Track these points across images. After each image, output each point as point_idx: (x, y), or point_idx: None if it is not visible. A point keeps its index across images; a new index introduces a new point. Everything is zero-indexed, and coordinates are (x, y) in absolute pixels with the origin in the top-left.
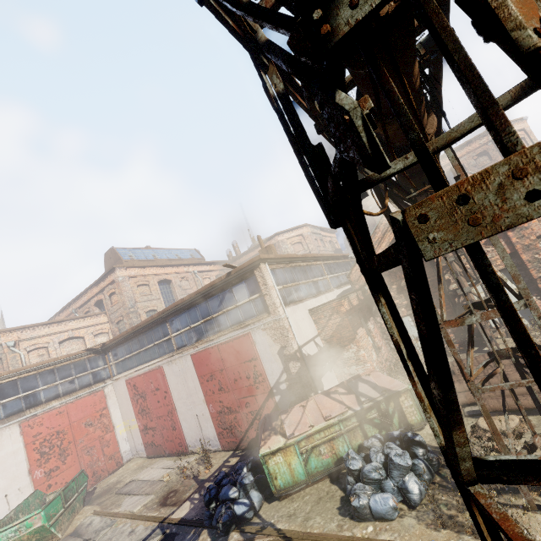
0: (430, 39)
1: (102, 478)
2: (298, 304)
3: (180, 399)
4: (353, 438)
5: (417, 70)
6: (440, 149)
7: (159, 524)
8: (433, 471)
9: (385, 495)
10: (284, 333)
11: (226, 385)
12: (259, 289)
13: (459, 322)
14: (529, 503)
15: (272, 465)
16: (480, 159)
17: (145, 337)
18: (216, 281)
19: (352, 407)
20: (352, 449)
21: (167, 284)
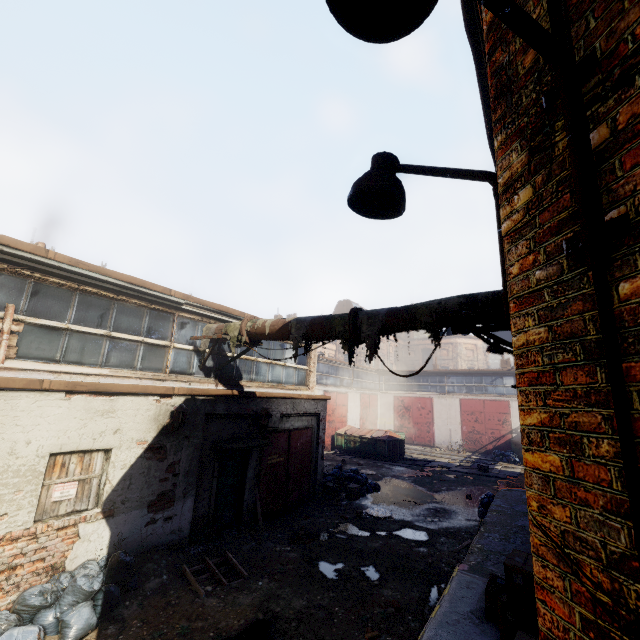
0: None
1: None
2: None
3: (440, 418)
4: None
5: None
6: None
7: (466, 457)
8: None
9: None
10: None
11: (481, 420)
12: None
13: None
14: None
15: None
16: None
17: (423, 378)
18: (499, 370)
19: None
20: None
21: None
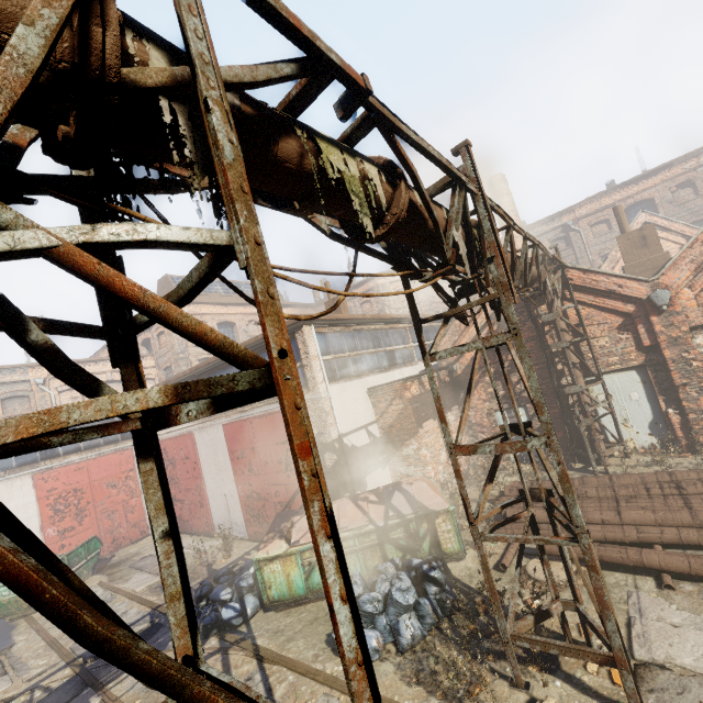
0: (348, 97)
1: (123, 545)
2: (353, 381)
3: (209, 473)
4: (369, 557)
5: (292, 152)
6: (175, 305)
7: (151, 611)
8: (440, 615)
9: (370, 633)
10: (322, 416)
11: (256, 467)
12: (301, 357)
13: (471, 450)
14: (516, 678)
15: (268, 572)
16: (680, 192)
17: None
18: (253, 340)
19: (376, 521)
20: (366, 570)
21: (230, 327)
